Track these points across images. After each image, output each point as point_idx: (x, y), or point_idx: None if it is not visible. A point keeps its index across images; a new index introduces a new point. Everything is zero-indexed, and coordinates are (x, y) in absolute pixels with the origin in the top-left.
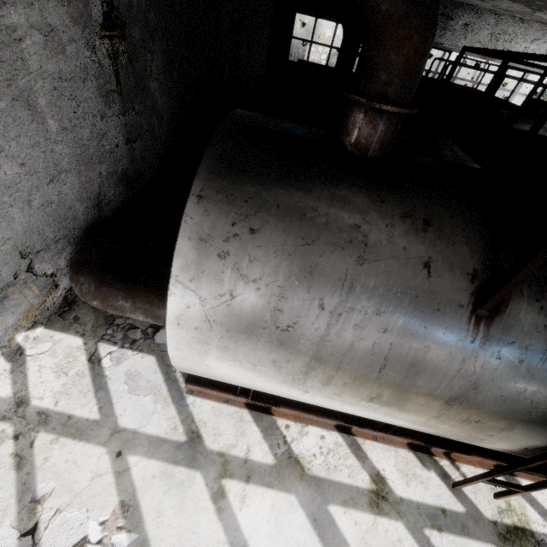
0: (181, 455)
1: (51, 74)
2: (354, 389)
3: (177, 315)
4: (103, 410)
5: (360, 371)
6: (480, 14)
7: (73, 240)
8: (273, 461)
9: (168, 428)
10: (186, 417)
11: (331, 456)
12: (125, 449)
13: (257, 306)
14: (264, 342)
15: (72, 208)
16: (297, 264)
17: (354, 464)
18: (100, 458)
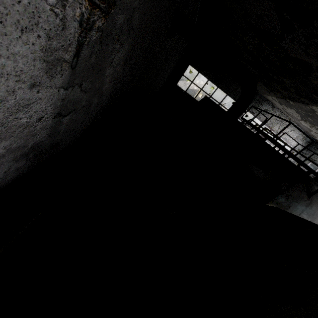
0: None
1: None
2: None
3: None
4: None
5: None
6: (274, 108)
7: None
8: None
9: None
10: None
11: None
12: None
13: None
14: None
15: None
16: None
17: None
18: None
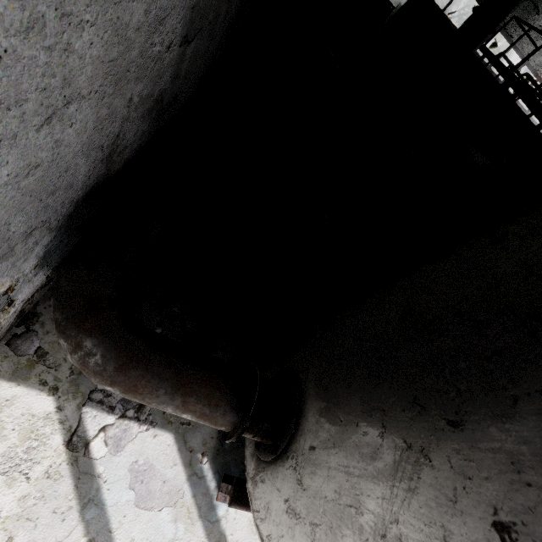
0: None
1: None
2: None
3: None
4: None
5: None
6: None
7: (56, 223)
8: None
9: None
10: (218, 541)
11: None
12: None
13: None
14: None
15: (69, 169)
16: None
17: None
18: None
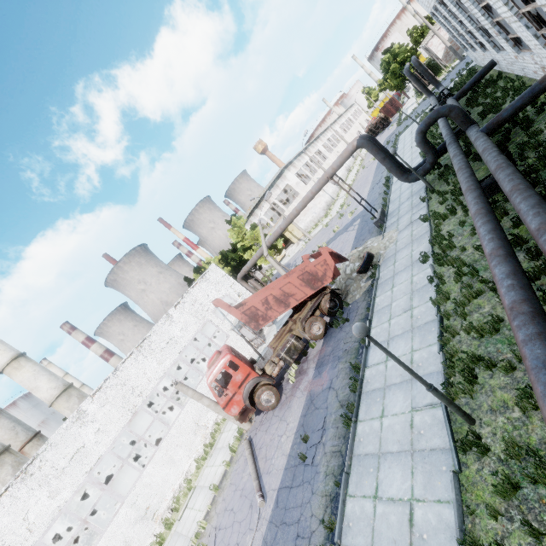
0: None
1: None
2: None
3: None
4: None
5: None
6: None
7: None
8: None
9: None
10: None
11: None
12: None
13: None
14: None
15: None
16: None
17: None
18: None
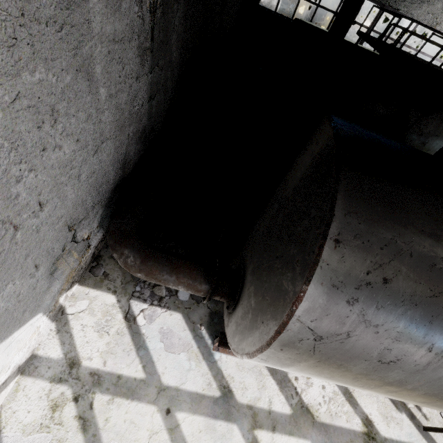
0: (218, 409)
1: (108, 36)
2: (414, 397)
3: (283, 344)
4: (147, 369)
5: (433, 391)
6: None
7: (104, 202)
8: (290, 411)
9: (204, 384)
10: (217, 373)
11: (332, 404)
12: (172, 406)
13: (369, 345)
14: (358, 368)
15: (106, 174)
16: (420, 313)
17: (349, 410)
18: (153, 416)
